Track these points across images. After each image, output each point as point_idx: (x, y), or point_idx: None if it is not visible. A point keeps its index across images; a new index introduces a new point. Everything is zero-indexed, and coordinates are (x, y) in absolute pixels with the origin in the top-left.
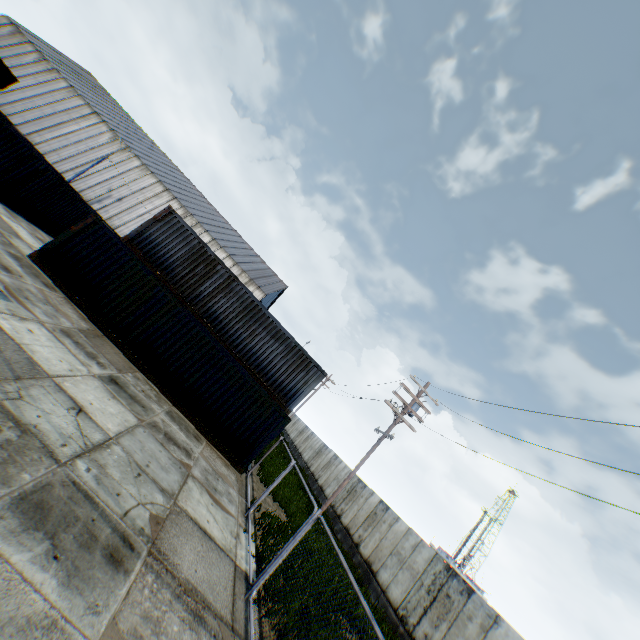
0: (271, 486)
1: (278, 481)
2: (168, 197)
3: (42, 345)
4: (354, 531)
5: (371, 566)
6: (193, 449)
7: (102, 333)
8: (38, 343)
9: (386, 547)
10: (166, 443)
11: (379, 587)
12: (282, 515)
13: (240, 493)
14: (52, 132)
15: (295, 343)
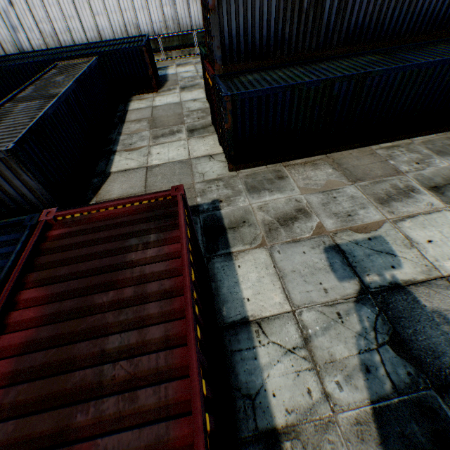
0: None
1: None
2: None
3: (448, 242)
4: None
5: None
6: None
7: (322, 156)
8: (449, 245)
9: None
10: None
11: None
12: None
13: None
14: None
15: None
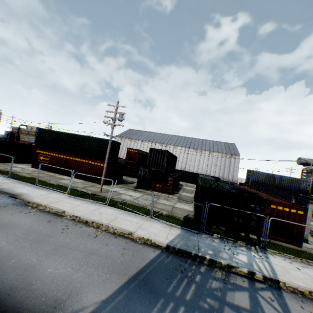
0: None
1: None
2: (187, 149)
3: None
4: None
5: None
6: None
7: None
8: None
9: None
10: None
11: None
12: None
13: None
14: None
15: None
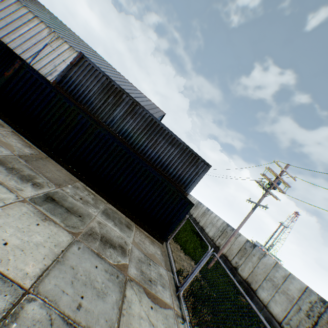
0: (195, 270)
1: (201, 267)
2: None
3: None
4: (231, 259)
5: (250, 285)
6: (126, 241)
7: (46, 155)
8: None
9: (259, 274)
10: (102, 250)
11: (260, 302)
12: (192, 264)
13: (167, 267)
14: (14, 34)
15: (186, 146)
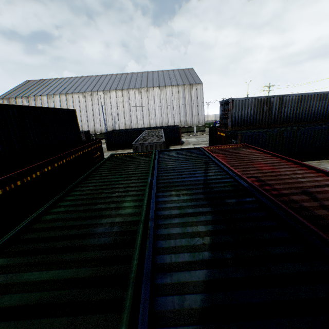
0: None
1: None
2: (126, 92)
3: None
4: None
5: None
6: None
7: None
8: None
9: None
10: None
11: None
12: None
13: None
14: None
15: None
